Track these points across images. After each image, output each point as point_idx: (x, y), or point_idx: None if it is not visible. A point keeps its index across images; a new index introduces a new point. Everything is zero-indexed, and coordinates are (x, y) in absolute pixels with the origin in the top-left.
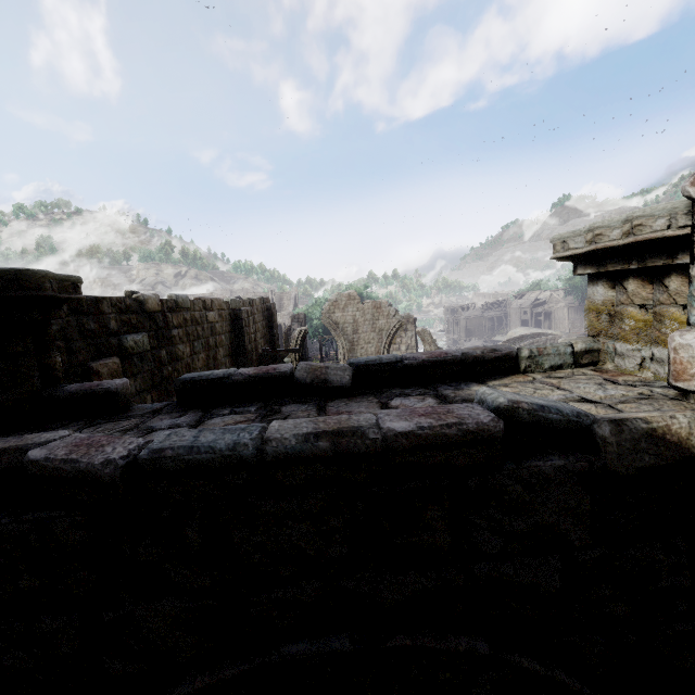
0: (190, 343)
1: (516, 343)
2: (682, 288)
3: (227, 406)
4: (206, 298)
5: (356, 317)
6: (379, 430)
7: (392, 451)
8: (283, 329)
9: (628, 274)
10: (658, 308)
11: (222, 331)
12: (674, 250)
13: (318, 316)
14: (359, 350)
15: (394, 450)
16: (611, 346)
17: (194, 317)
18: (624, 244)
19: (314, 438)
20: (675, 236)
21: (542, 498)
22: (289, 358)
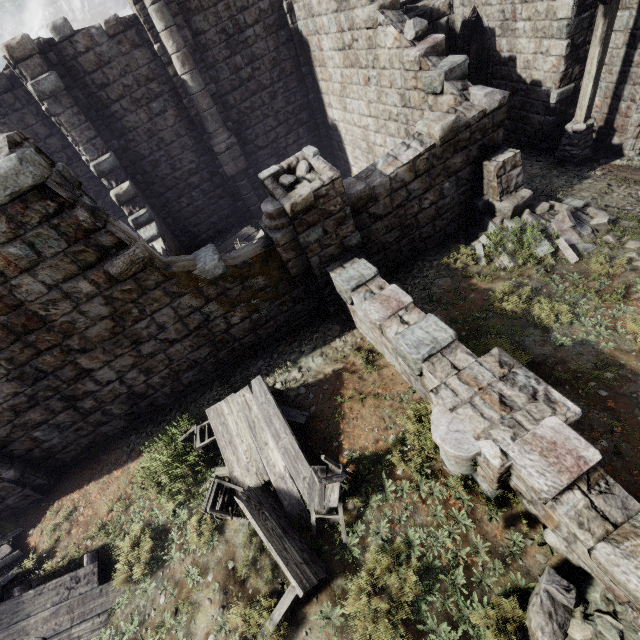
0: None
1: None
2: None
3: None
4: None
5: None
6: None
7: None
8: None
9: None
10: None
11: None
12: None
13: None
14: None
15: None
16: None
17: None
18: None
19: None
20: None
21: None
22: None
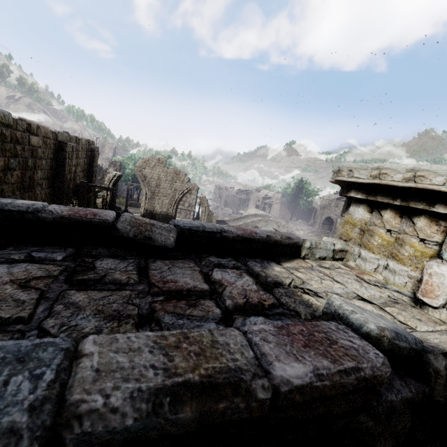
0: (5, 158)
1: (252, 218)
2: (425, 227)
3: (23, 247)
4: (33, 122)
5: (161, 176)
6: (269, 381)
7: (277, 408)
8: (101, 169)
9: (387, 206)
10: (402, 236)
11: (43, 156)
12: (434, 201)
13: (131, 167)
14: (158, 199)
15: (280, 407)
16: (357, 251)
17: (15, 136)
18: (404, 187)
19: (170, 404)
20: (446, 192)
21: (382, 429)
22: (101, 193)
